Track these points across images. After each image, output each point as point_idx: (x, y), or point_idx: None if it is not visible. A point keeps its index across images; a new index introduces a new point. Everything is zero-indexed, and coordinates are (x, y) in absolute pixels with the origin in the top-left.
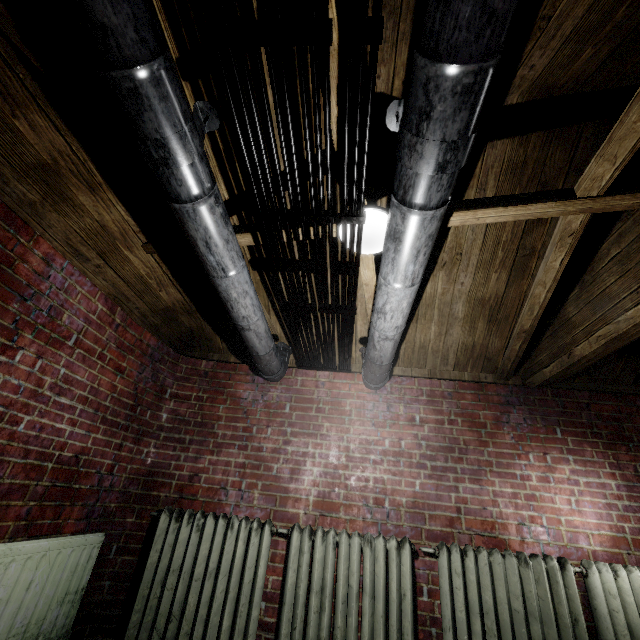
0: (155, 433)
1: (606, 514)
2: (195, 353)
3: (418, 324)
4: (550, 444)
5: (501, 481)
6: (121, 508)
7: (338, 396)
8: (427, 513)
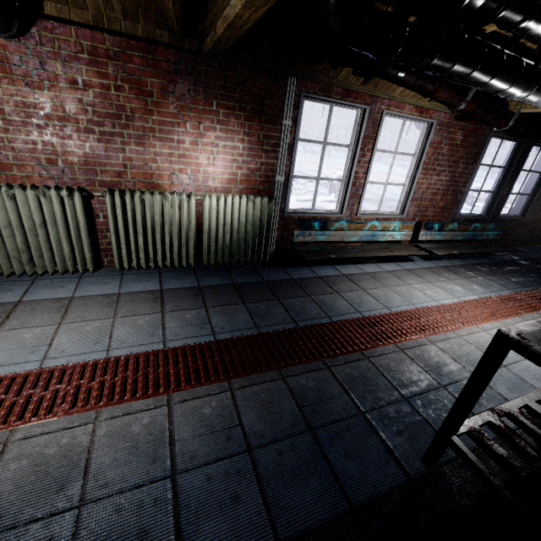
0: None
1: (230, 166)
2: None
3: None
4: (205, 115)
5: (161, 145)
6: None
7: None
8: (99, 169)
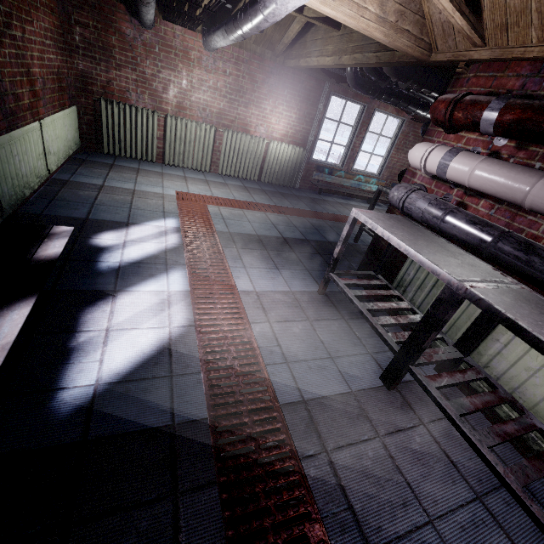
0: (76, 50)
1: (286, 127)
2: None
3: None
4: (280, 97)
5: (255, 109)
6: (77, 94)
7: (187, 48)
8: (224, 117)
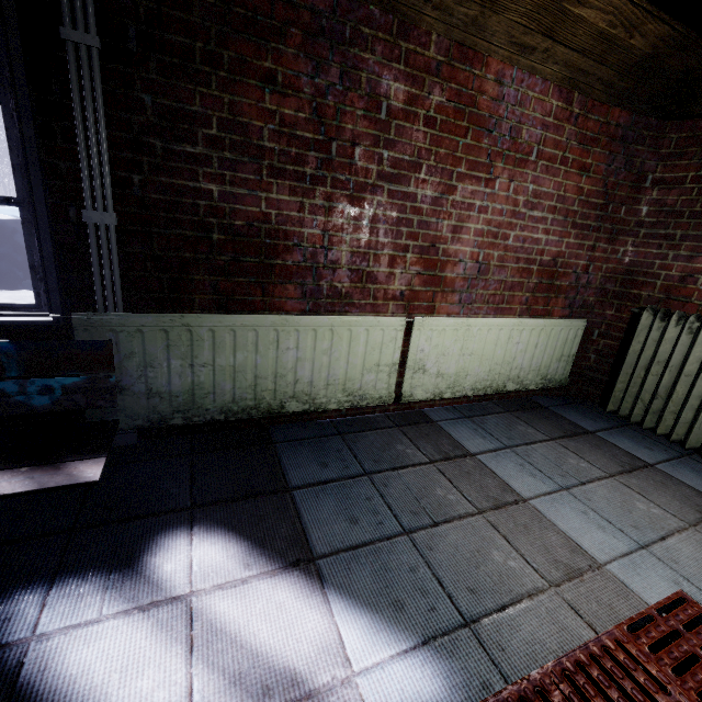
0: (632, 231)
1: None
2: (694, 109)
3: None
4: None
5: None
6: (599, 302)
7: None
8: None
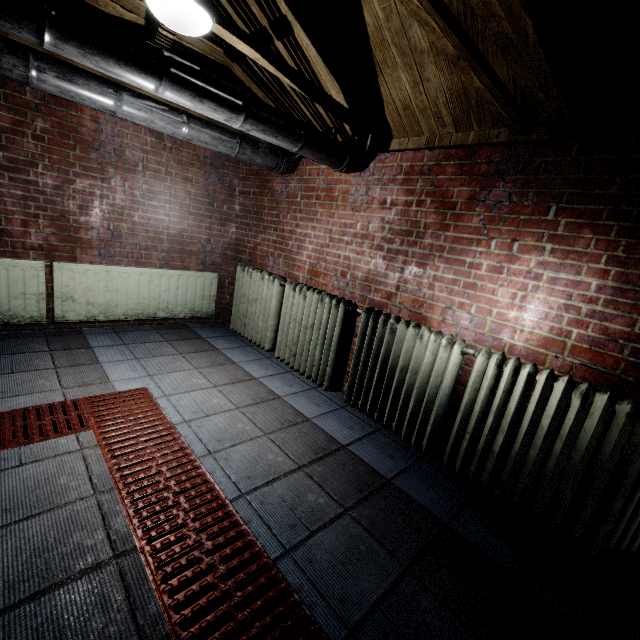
0: (235, 220)
1: (555, 315)
2: None
3: (385, 77)
4: (528, 229)
5: (446, 267)
6: (225, 262)
7: (331, 183)
8: (373, 287)
